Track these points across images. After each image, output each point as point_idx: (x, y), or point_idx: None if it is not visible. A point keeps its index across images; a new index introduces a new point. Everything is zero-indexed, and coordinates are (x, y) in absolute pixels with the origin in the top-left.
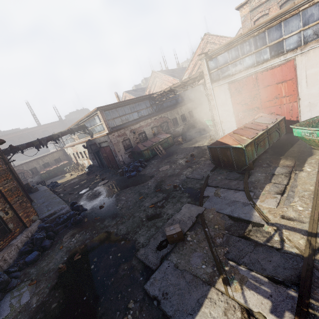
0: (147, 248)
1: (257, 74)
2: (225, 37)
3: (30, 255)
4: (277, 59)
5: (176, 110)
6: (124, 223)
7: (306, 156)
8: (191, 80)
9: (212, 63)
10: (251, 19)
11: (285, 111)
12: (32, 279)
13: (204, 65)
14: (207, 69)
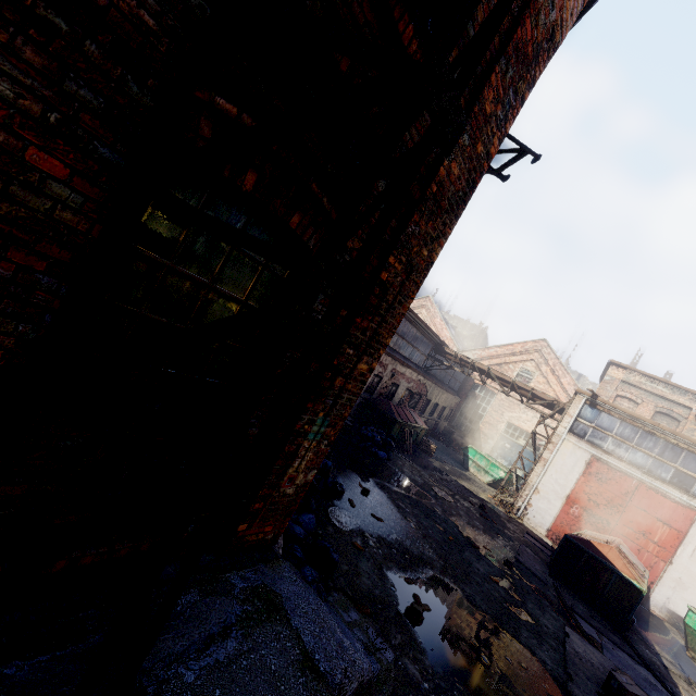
0: (582, 690)
1: (641, 483)
2: (565, 369)
3: (304, 516)
4: (679, 492)
5: (439, 391)
6: (466, 583)
7: (687, 663)
8: (529, 392)
9: (590, 411)
10: (616, 389)
11: (642, 561)
12: (348, 594)
13: (577, 402)
14: (578, 411)
